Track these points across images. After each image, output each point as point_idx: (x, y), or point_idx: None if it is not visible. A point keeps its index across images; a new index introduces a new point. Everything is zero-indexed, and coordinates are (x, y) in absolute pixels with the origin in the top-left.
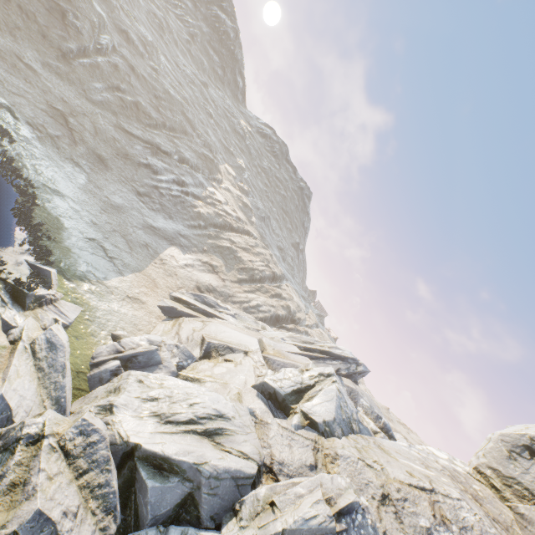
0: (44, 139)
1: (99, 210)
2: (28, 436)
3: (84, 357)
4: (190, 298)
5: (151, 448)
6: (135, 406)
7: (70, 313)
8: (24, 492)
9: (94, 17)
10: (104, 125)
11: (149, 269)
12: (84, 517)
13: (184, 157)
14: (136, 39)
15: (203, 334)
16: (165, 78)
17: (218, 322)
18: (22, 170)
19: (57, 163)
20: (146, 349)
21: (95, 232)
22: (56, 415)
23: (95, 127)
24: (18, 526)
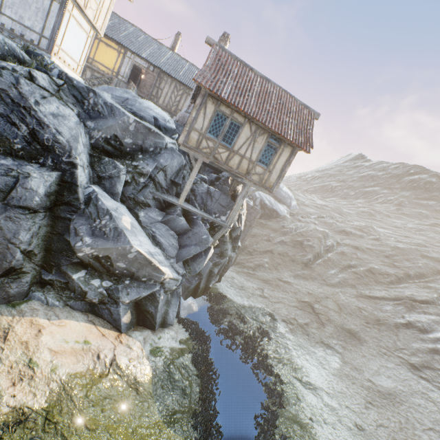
0: (295, 329)
1: (362, 402)
2: None
3: None
4: None
5: None
6: None
7: None
8: None
9: (319, 234)
10: (345, 300)
11: None
12: None
13: None
14: (352, 230)
15: None
16: (388, 240)
17: None
18: (274, 365)
19: (307, 349)
20: None
21: None
22: None
23: (337, 304)
24: None
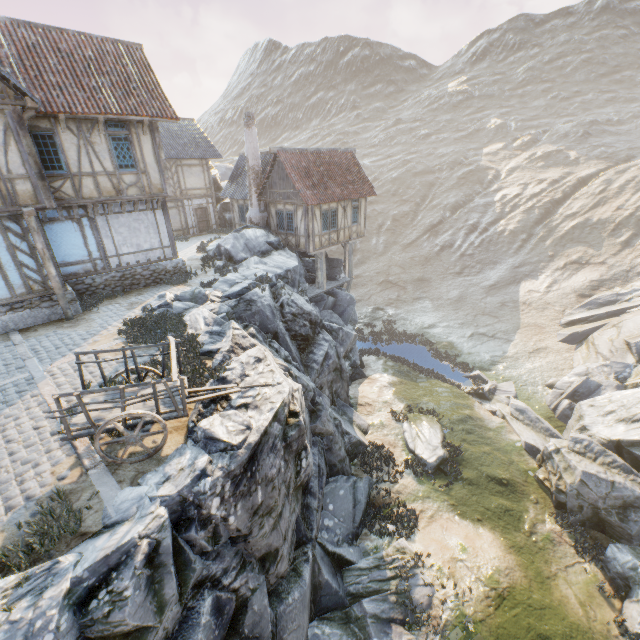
0: (397, 305)
1: (453, 313)
2: (552, 451)
3: (542, 408)
4: (580, 313)
5: (629, 439)
6: (600, 421)
7: (509, 388)
8: (571, 469)
9: None
10: (400, 259)
11: (522, 320)
12: (612, 475)
13: (451, 206)
14: None
15: (623, 339)
16: (382, 173)
17: (632, 315)
18: (411, 332)
19: (412, 310)
20: (578, 383)
21: (468, 329)
22: (555, 439)
23: (399, 266)
24: (579, 477)
